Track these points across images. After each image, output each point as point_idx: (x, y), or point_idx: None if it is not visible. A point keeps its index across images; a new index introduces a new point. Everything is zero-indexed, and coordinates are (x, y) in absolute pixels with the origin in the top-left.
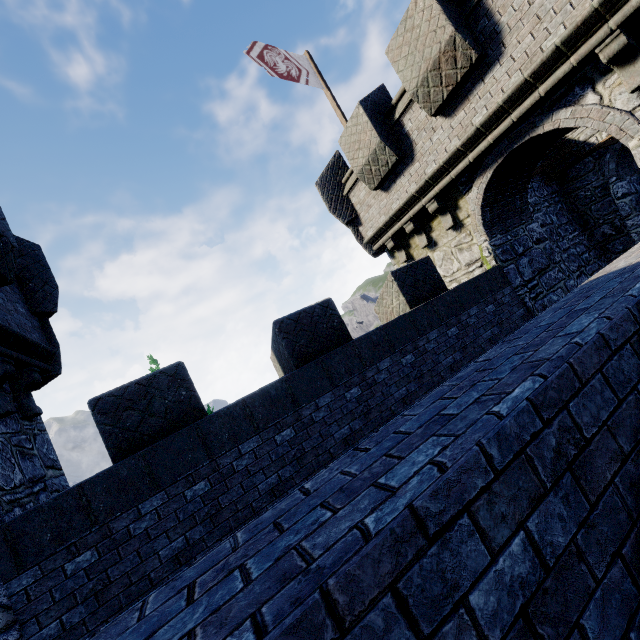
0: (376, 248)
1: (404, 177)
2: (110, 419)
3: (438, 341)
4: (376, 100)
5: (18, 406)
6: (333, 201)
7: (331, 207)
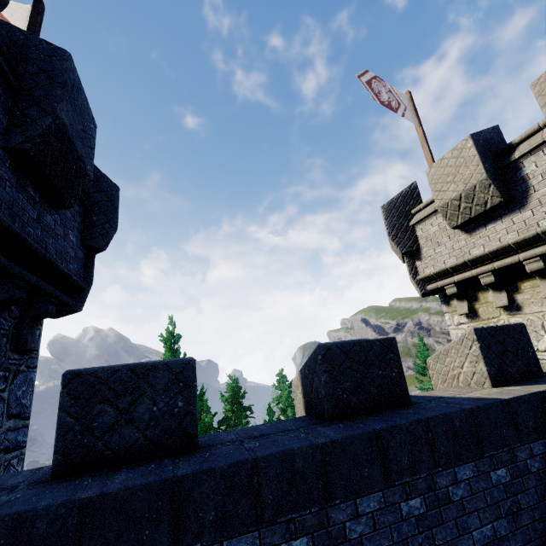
0: (430, 288)
1: (501, 223)
2: (77, 408)
3: (545, 459)
4: (488, 137)
5: (16, 335)
6: (395, 228)
7: (391, 233)
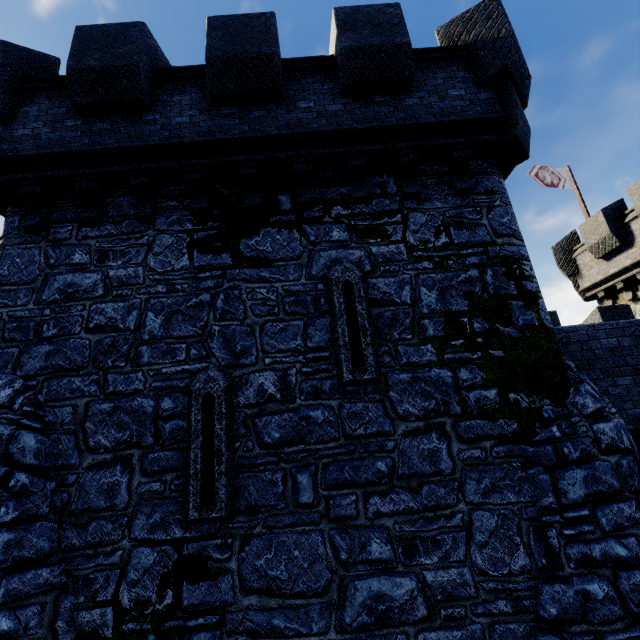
0: (588, 295)
1: (623, 255)
2: None
3: None
4: (614, 208)
5: None
6: (562, 260)
7: (559, 264)
